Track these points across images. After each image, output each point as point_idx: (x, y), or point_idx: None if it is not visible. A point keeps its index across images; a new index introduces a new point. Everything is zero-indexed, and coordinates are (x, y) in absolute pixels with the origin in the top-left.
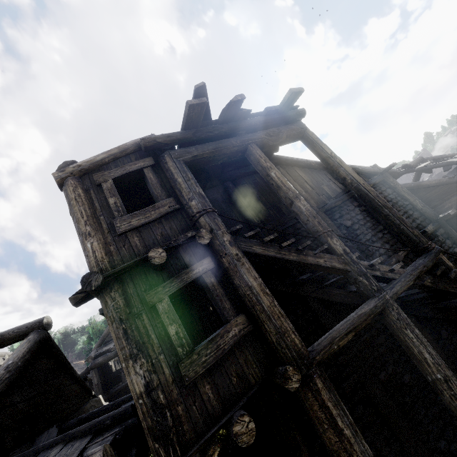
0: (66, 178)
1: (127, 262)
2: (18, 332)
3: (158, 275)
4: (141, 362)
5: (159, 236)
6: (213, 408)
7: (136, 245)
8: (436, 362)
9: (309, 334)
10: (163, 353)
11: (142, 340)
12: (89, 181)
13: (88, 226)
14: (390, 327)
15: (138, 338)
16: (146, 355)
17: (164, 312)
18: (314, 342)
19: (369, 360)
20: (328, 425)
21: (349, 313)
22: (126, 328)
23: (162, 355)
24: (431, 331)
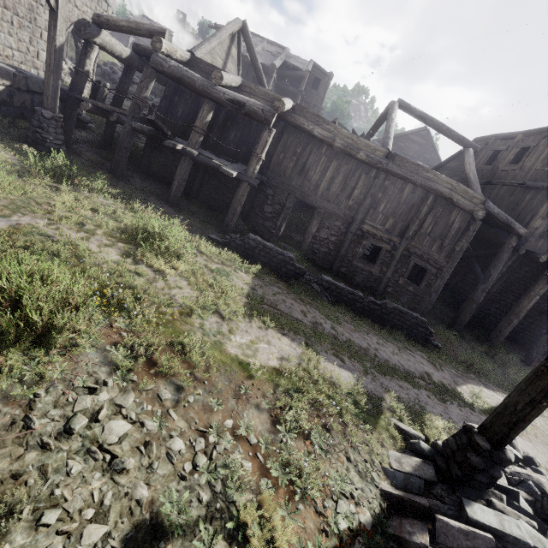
0: None
1: None
2: (467, 143)
3: None
4: (542, 222)
5: None
6: (536, 248)
7: None
8: None
9: (546, 268)
10: (545, 225)
11: (547, 216)
12: None
13: None
14: None
15: None
16: (544, 221)
17: None
18: (543, 271)
19: (545, 296)
20: (547, 280)
21: None
22: None
23: (544, 225)
24: None
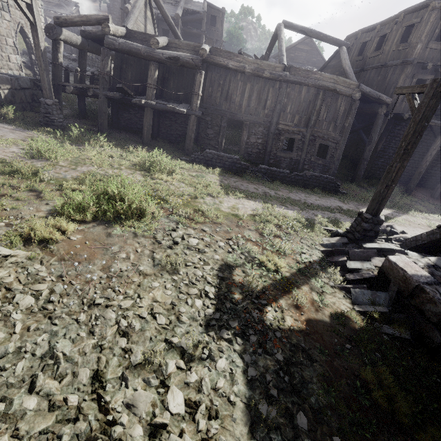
0: (436, 9)
1: (419, 60)
2: (340, 43)
3: (420, 70)
4: None
5: (432, 57)
6: (401, 110)
7: (425, 55)
8: (438, 145)
9: None
10: None
11: (404, 85)
12: (439, 15)
13: (424, 38)
14: (440, 133)
15: (405, 84)
16: None
17: (413, 82)
18: None
19: None
20: None
21: (427, 130)
22: (406, 79)
23: None
24: (437, 157)
